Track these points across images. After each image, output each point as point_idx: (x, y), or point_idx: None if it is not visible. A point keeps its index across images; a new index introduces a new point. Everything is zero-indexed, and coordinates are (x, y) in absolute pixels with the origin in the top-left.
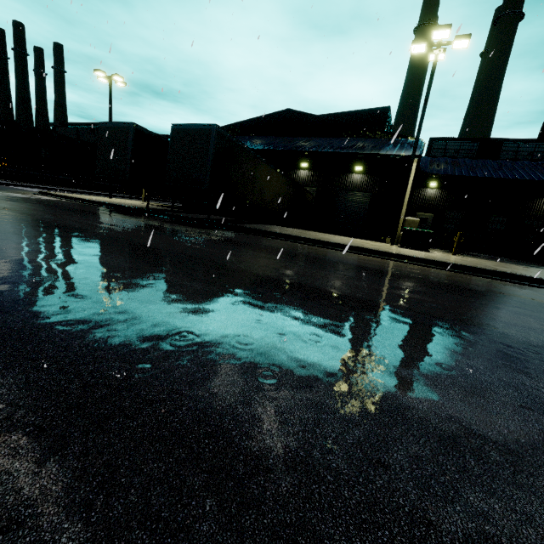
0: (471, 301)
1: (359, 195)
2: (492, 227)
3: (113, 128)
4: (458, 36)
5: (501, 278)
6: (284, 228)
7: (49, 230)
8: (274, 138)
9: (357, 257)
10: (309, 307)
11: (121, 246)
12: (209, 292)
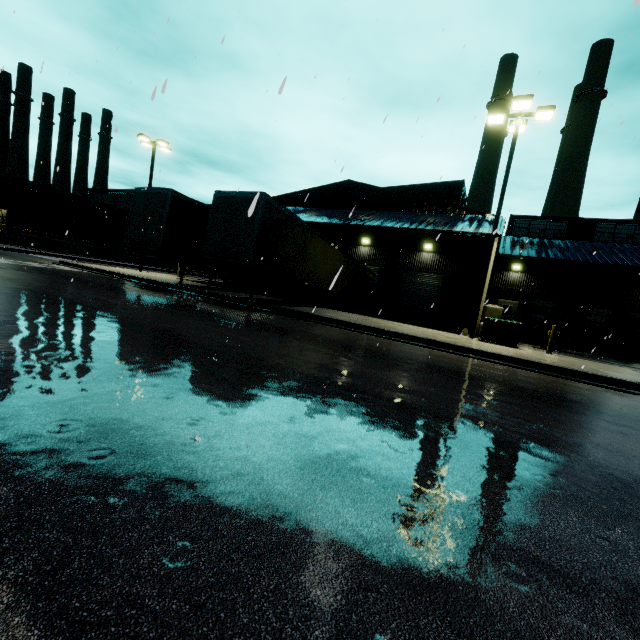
0: (585, 421)
1: (430, 277)
2: (591, 319)
3: (149, 194)
4: (541, 108)
5: (614, 386)
6: (340, 312)
7: (50, 308)
8: (332, 211)
9: (429, 353)
10: (367, 427)
11: (134, 330)
12: (231, 401)
